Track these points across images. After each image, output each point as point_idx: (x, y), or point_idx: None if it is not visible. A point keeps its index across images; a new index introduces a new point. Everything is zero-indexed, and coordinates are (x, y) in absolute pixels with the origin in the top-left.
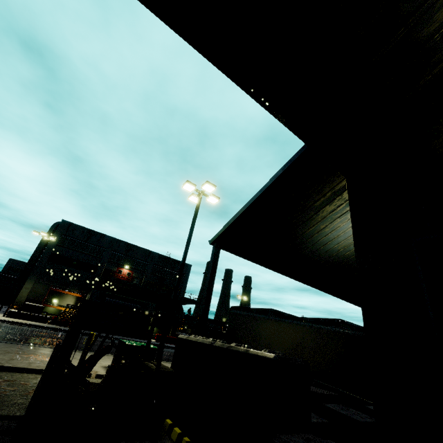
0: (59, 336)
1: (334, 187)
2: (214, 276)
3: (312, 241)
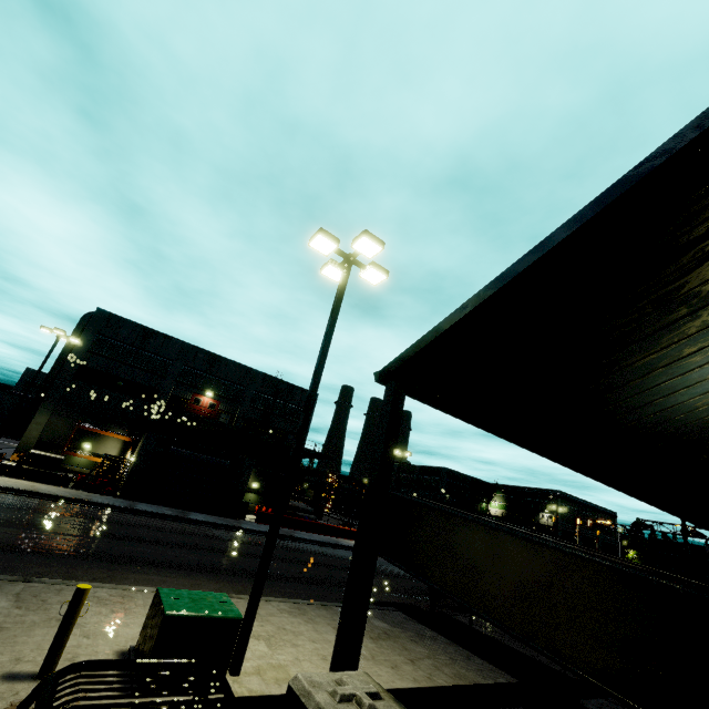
0: (76, 521)
1: None
2: (390, 469)
3: (641, 385)
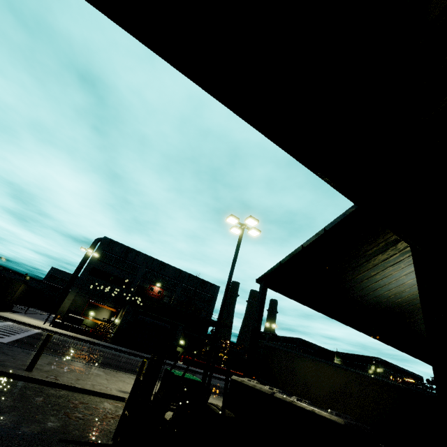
0: (99, 352)
1: (388, 238)
2: (262, 316)
3: (361, 286)
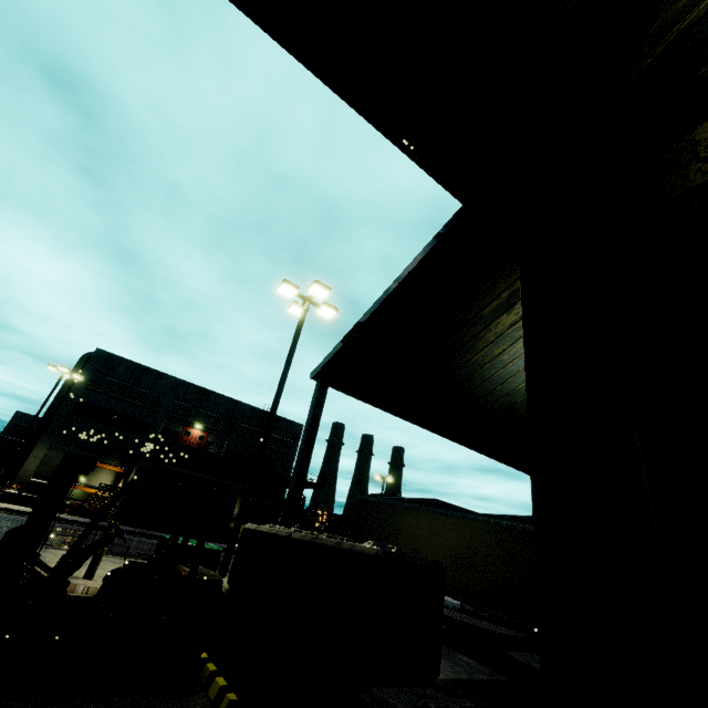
0: (78, 533)
1: (514, 283)
2: (316, 431)
3: (482, 376)
